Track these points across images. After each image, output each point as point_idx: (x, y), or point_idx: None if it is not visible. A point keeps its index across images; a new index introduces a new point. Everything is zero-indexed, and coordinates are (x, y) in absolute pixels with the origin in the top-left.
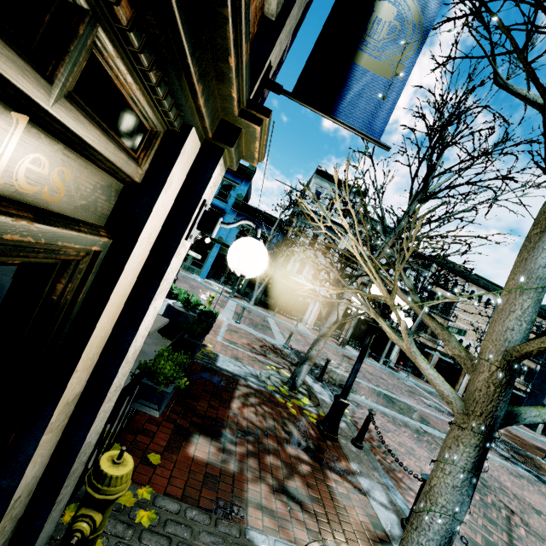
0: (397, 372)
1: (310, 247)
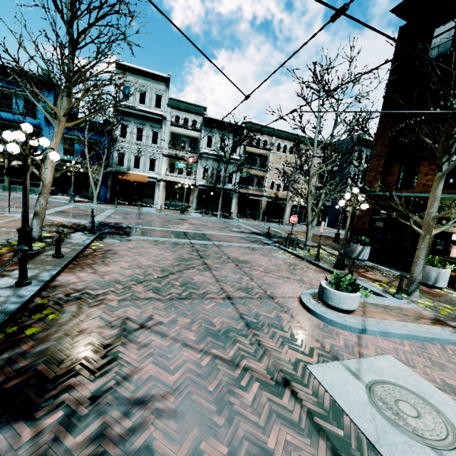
0: (230, 219)
1: (139, 142)
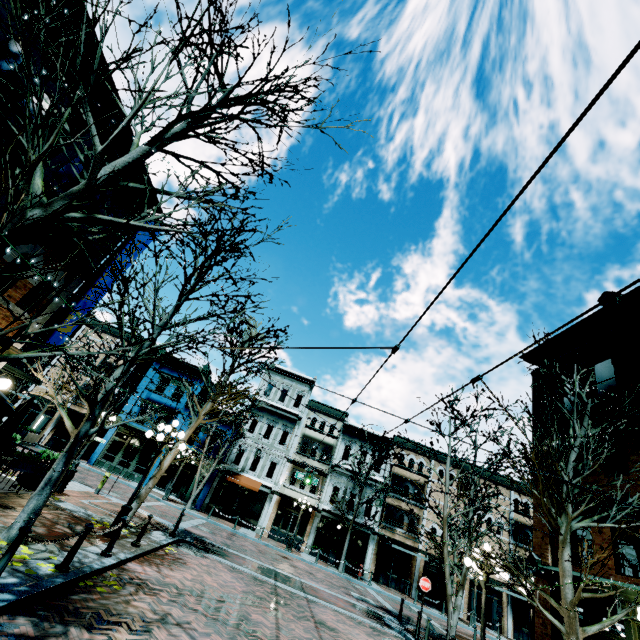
0: (358, 579)
1: (265, 439)
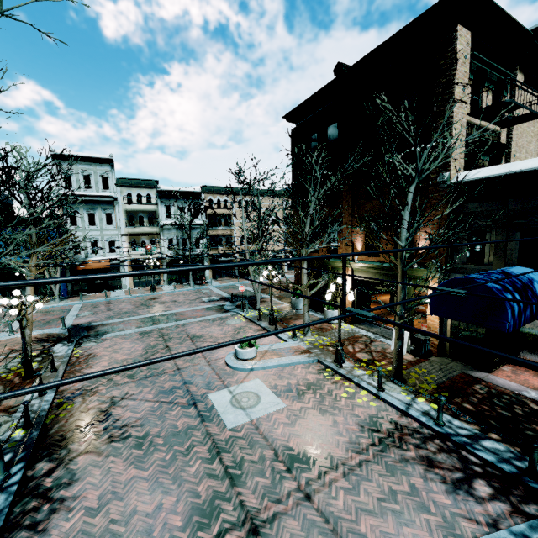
0: (204, 286)
1: (93, 226)
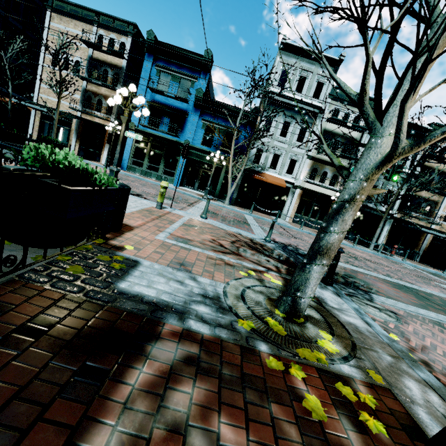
0: (391, 256)
1: (282, 137)
